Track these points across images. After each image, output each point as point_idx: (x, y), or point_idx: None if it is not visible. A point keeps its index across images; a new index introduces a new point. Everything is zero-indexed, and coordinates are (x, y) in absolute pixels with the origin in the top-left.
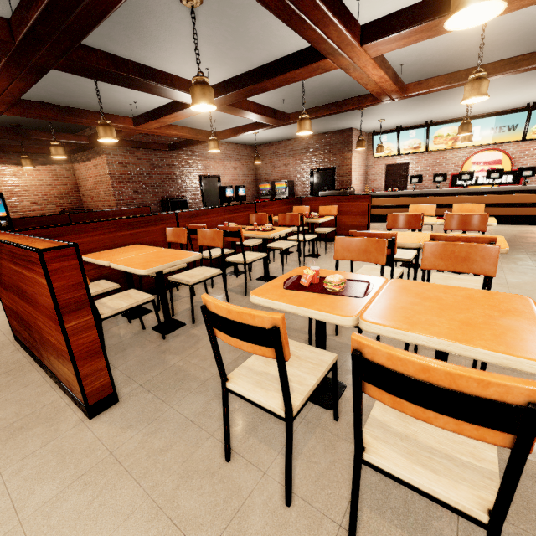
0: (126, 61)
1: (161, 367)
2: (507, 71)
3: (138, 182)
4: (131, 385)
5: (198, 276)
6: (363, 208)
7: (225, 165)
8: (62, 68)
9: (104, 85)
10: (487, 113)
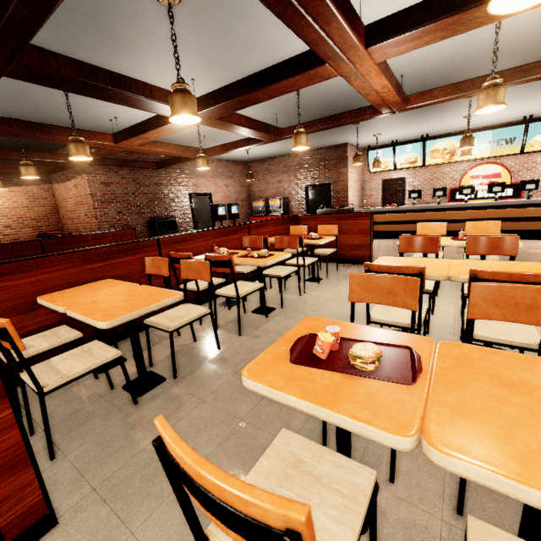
0: (95, 68)
1: (126, 453)
2: (518, 80)
3: (123, 202)
4: (80, 489)
5: (180, 319)
6: (365, 227)
7: (217, 182)
8: (15, 75)
9: (78, 99)
10: (483, 127)
